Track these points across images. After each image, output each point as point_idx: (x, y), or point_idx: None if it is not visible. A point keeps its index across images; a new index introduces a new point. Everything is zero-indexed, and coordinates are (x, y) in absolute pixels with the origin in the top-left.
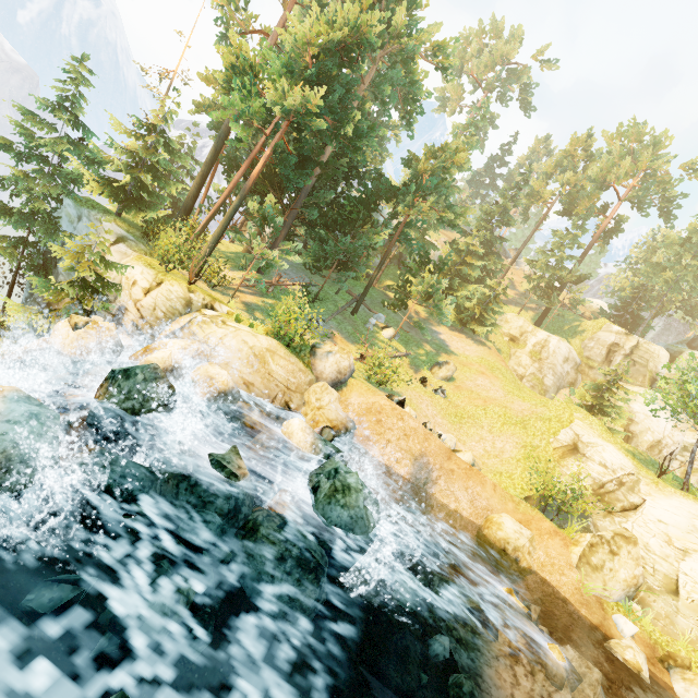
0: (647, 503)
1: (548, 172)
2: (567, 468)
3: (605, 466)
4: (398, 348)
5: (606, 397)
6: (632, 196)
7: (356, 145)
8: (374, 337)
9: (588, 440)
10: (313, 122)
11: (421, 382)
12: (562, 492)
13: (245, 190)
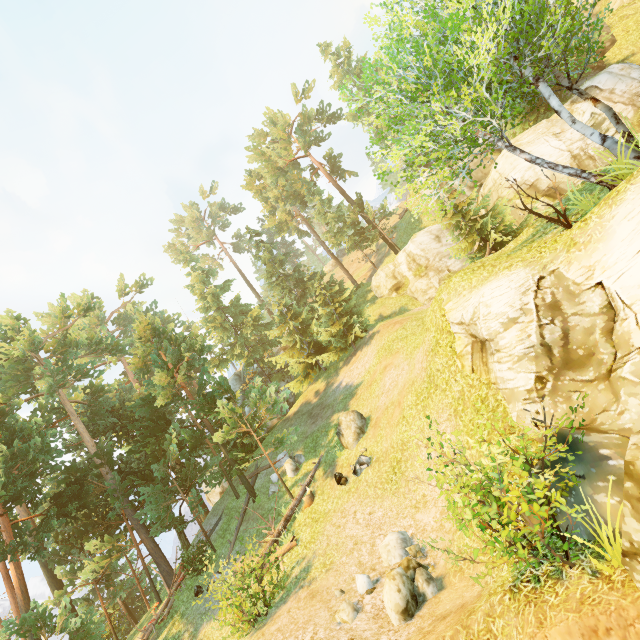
0: (607, 284)
1: (270, 210)
2: (501, 380)
3: (510, 320)
4: (308, 469)
5: (475, 219)
6: (303, 147)
7: (33, 459)
8: (281, 496)
9: (467, 315)
10: None
11: (338, 484)
12: (485, 515)
13: (22, 607)
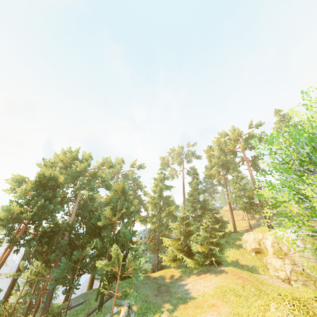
0: None
1: (210, 166)
2: None
3: None
4: None
5: None
6: (242, 147)
7: (45, 212)
8: None
9: None
10: (22, 216)
11: None
12: None
13: None
